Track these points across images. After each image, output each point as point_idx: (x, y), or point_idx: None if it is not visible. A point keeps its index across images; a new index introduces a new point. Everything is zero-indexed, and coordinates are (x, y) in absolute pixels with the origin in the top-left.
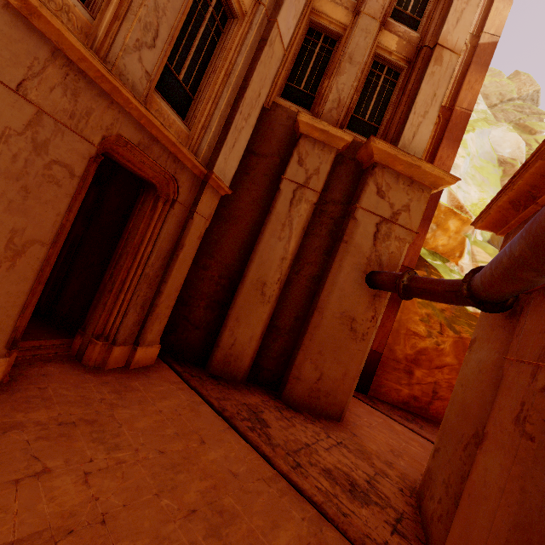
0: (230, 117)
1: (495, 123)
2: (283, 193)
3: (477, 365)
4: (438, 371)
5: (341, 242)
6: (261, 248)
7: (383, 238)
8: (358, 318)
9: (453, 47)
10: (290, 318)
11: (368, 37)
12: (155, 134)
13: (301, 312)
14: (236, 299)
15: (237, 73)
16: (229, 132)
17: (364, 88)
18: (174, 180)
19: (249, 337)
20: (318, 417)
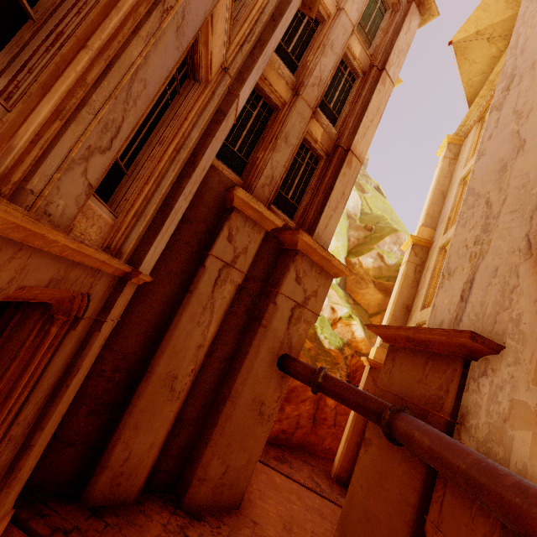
0: (170, 199)
1: None
2: (209, 272)
3: (378, 476)
4: (303, 404)
5: (260, 326)
6: (176, 335)
7: (295, 322)
8: (267, 400)
9: (359, 156)
10: (197, 407)
11: (302, 122)
12: (78, 259)
13: (209, 397)
14: (136, 401)
15: (188, 149)
16: (167, 218)
17: (291, 167)
18: (84, 294)
19: (150, 445)
20: (220, 516)
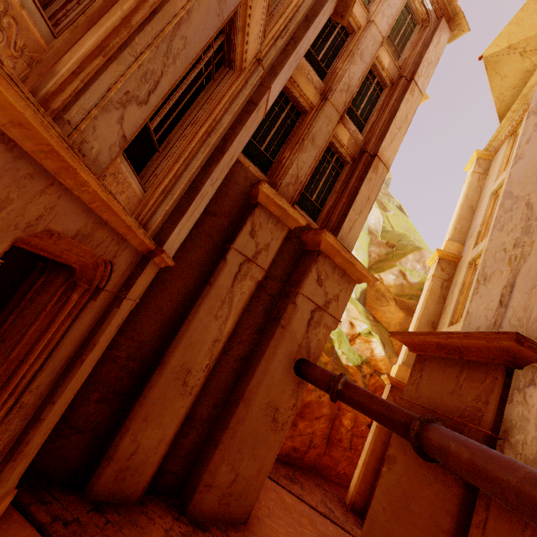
0: (198, 182)
1: None
2: (229, 265)
3: (403, 497)
4: (317, 422)
5: (278, 326)
6: (193, 327)
7: (315, 325)
8: (282, 407)
9: (386, 162)
10: (209, 406)
11: (330, 126)
12: (105, 217)
13: (222, 397)
14: (148, 392)
15: (219, 133)
16: (194, 200)
17: (316, 169)
18: (108, 263)
19: (158, 441)
20: (226, 529)
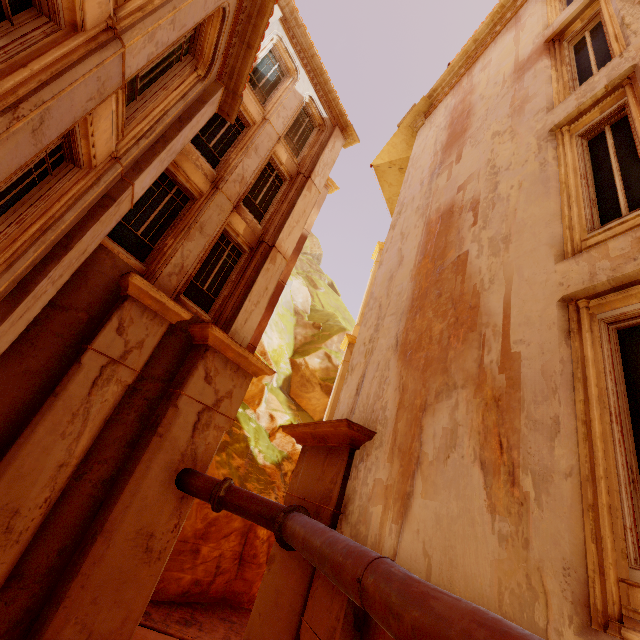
0: (28, 281)
1: (295, 275)
2: (86, 369)
3: (275, 595)
4: (226, 540)
5: (155, 435)
6: (25, 452)
7: (203, 428)
8: (159, 531)
9: (284, 253)
10: (51, 553)
11: (222, 215)
12: None
13: (72, 537)
14: None
15: (60, 230)
16: (21, 303)
17: (209, 257)
18: None
19: None
20: None
